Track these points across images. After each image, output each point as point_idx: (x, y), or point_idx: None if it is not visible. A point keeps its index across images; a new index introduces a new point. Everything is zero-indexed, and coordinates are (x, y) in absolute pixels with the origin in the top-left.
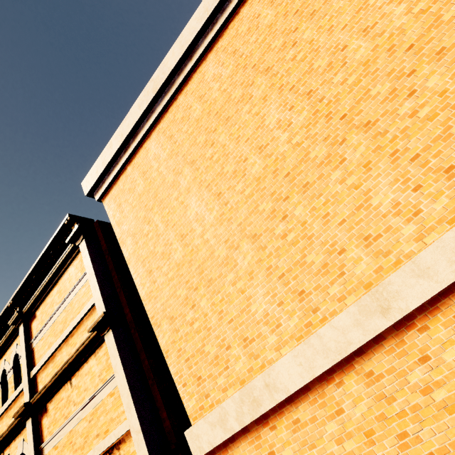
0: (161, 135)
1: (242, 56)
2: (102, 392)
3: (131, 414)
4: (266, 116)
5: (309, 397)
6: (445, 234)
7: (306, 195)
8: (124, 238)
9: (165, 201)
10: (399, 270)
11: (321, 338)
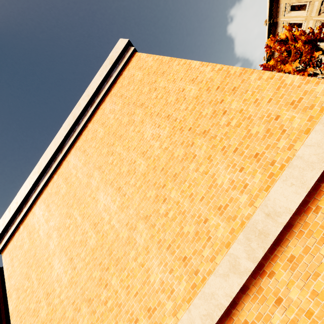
0: (42, 203)
1: (88, 155)
2: None
3: None
4: (98, 201)
5: None
6: (183, 315)
7: (117, 267)
8: (11, 292)
9: (40, 260)
10: None
11: None
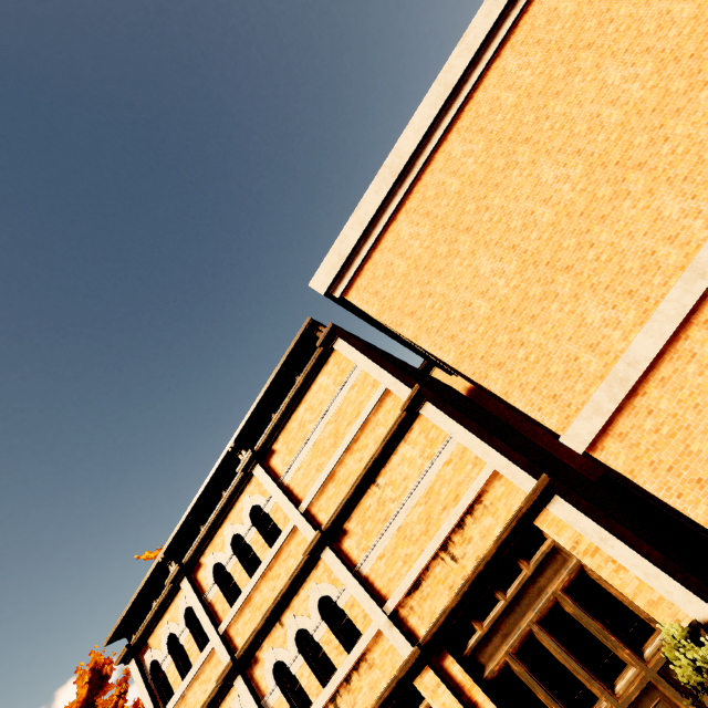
0: (411, 215)
1: (493, 132)
2: (433, 467)
3: (492, 457)
4: (541, 176)
5: (666, 358)
6: None
7: (605, 224)
8: (398, 321)
9: (445, 271)
10: (702, 248)
11: (662, 312)
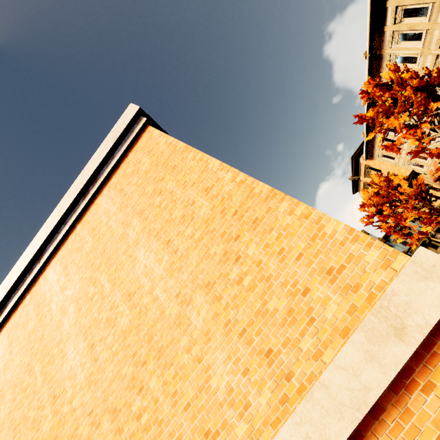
0: (6, 336)
1: (68, 275)
2: None
3: None
4: (66, 358)
5: None
6: None
7: None
8: None
9: None
10: None
11: None
